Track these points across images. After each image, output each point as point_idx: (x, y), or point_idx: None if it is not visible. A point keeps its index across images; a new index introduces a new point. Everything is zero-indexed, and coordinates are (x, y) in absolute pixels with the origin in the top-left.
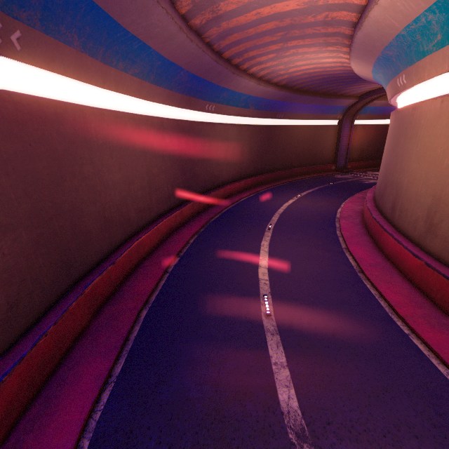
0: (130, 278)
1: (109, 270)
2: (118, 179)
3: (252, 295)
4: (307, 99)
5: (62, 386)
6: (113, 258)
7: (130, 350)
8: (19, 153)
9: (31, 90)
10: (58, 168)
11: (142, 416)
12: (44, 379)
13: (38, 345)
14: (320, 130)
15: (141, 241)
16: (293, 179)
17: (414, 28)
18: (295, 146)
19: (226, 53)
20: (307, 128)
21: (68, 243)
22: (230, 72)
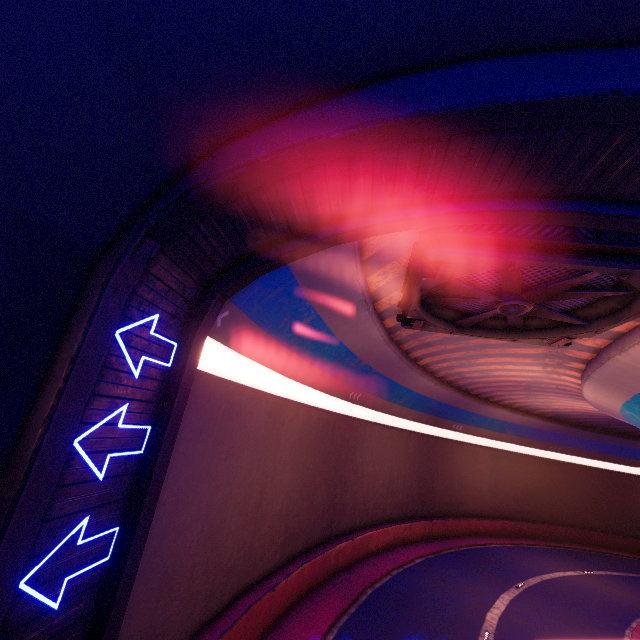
0: (359, 563)
1: (349, 542)
2: (370, 472)
3: (473, 625)
4: (596, 436)
5: (319, 598)
6: (352, 535)
7: (359, 606)
8: (340, 444)
9: (350, 413)
10: (348, 455)
11: (368, 638)
12: (310, 588)
13: (316, 560)
14: (636, 481)
15: (372, 534)
16: (591, 549)
17: (626, 414)
18: (590, 495)
19: (474, 391)
20: (609, 473)
21: (337, 505)
22: (478, 403)
